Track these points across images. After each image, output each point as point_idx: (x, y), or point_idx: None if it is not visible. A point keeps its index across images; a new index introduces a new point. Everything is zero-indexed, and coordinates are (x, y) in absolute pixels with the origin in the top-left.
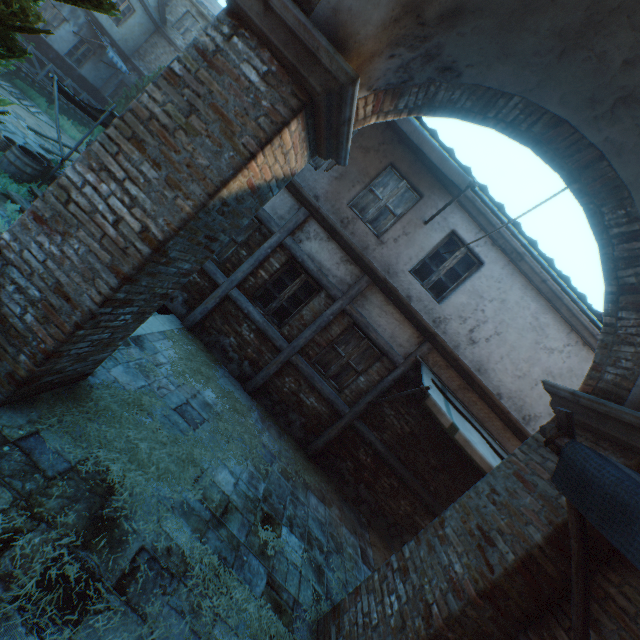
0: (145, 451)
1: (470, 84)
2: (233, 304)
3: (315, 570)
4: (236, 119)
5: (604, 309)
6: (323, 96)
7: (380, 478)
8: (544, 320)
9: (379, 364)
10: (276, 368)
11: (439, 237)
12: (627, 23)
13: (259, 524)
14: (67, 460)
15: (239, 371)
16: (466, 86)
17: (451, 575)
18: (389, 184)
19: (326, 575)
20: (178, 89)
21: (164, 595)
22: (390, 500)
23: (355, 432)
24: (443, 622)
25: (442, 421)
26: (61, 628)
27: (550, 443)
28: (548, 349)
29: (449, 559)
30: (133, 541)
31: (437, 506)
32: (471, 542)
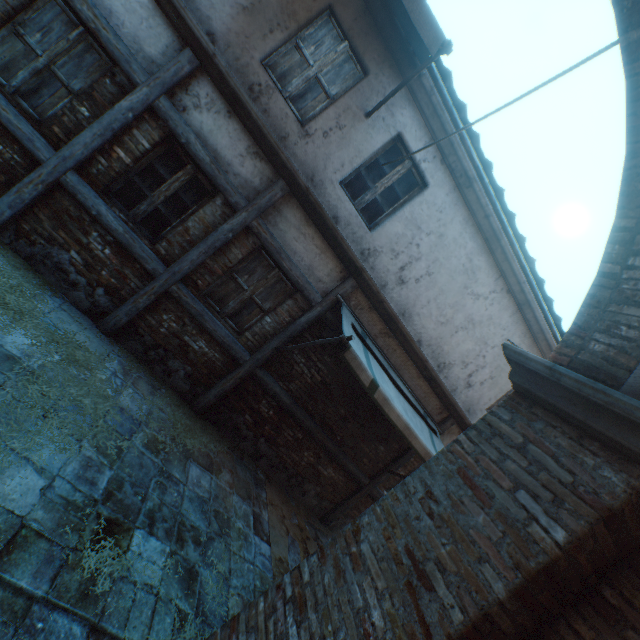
0: None
1: None
2: (71, 198)
3: (183, 579)
4: None
5: (606, 252)
6: None
7: (283, 431)
8: (477, 263)
9: (291, 302)
10: (148, 301)
11: (382, 140)
12: None
13: (87, 546)
14: None
15: (89, 302)
16: None
17: (367, 629)
18: (324, 42)
19: (200, 578)
20: None
21: None
22: (293, 453)
23: (257, 382)
24: None
25: (362, 378)
26: None
27: None
28: (475, 295)
29: (365, 599)
30: None
31: (342, 455)
32: (398, 576)
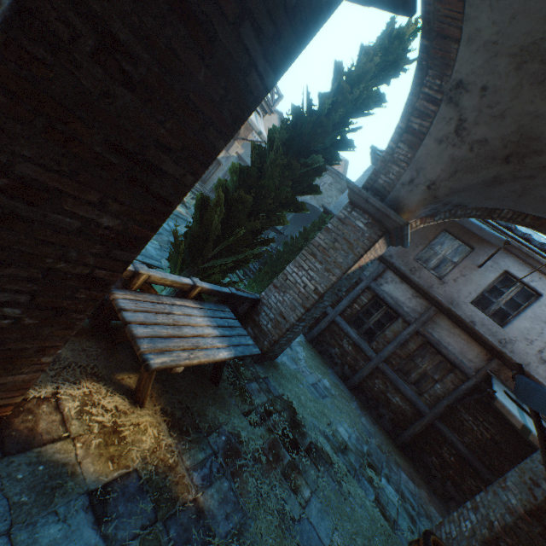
0: (303, 400)
1: (474, 207)
2: (337, 326)
3: (408, 515)
4: (354, 242)
5: None
6: (393, 229)
7: (465, 478)
8: None
9: (452, 375)
10: (368, 371)
11: (493, 276)
12: (544, 188)
13: (366, 465)
14: (278, 392)
15: (341, 372)
16: (472, 208)
17: (508, 505)
18: (444, 242)
19: (418, 524)
20: (329, 233)
21: (324, 466)
22: None
23: (436, 431)
24: (500, 528)
25: (512, 421)
26: (292, 452)
27: (512, 378)
28: None
29: (507, 497)
30: (307, 437)
31: None
32: (523, 486)
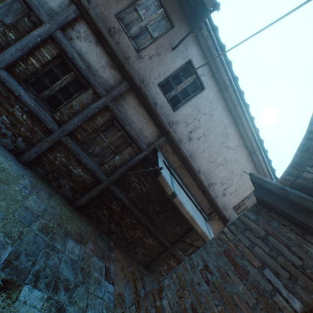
0: None
1: None
2: (3, 85)
3: None
4: None
5: (312, 119)
6: None
7: (125, 219)
8: (229, 130)
9: (130, 148)
10: (48, 145)
11: (181, 63)
12: None
13: None
14: None
15: (13, 145)
16: None
17: None
18: (150, 8)
19: None
20: None
21: None
22: (130, 231)
23: (110, 192)
24: None
25: (167, 191)
26: None
27: None
28: (228, 147)
29: None
30: None
31: (157, 232)
32: None
